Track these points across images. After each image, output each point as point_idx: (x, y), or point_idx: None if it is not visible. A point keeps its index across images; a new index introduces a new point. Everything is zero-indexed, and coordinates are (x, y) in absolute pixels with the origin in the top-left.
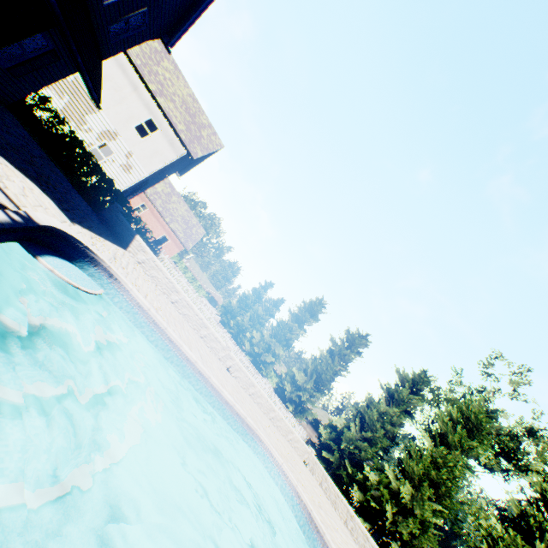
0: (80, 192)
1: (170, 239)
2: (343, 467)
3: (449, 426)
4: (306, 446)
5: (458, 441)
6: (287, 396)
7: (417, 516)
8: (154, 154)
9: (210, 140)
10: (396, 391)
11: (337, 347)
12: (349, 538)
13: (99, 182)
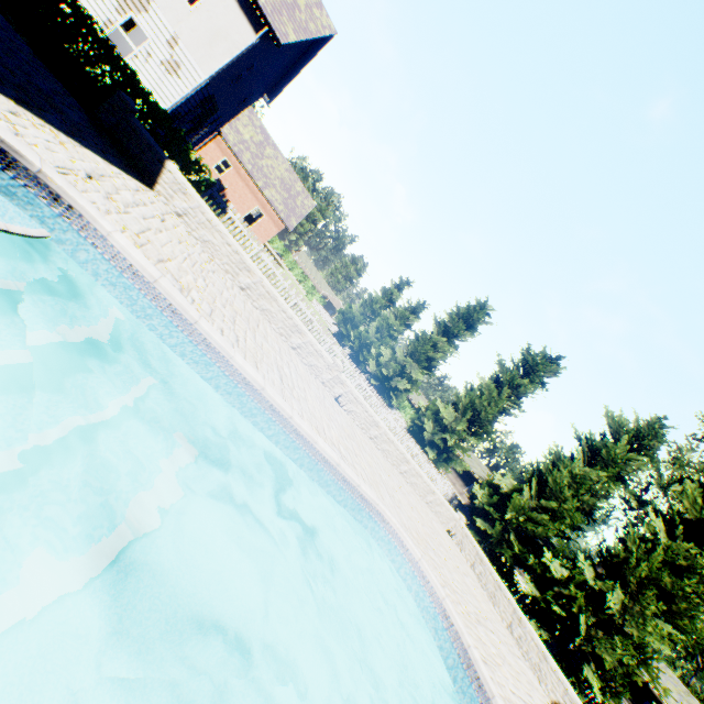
0: (60, 75)
1: (265, 214)
2: (506, 544)
3: None
4: (452, 512)
5: None
6: (426, 438)
7: (629, 637)
8: (214, 38)
9: (310, 16)
10: (604, 446)
11: (508, 374)
12: (517, 655)
13: (109, 73)
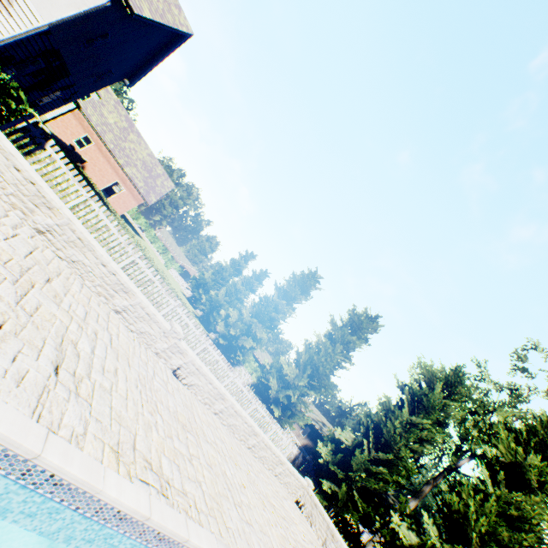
0: None
1: (125, 188)
2: (351, 503)
3: (522, 457)
4: (301, 479)
5: (534, 479)
6: (271, 395)
7: None
8: None
9: (169, 9)
10: (424, 394)
11: (340, 331)
12: None
13: None
